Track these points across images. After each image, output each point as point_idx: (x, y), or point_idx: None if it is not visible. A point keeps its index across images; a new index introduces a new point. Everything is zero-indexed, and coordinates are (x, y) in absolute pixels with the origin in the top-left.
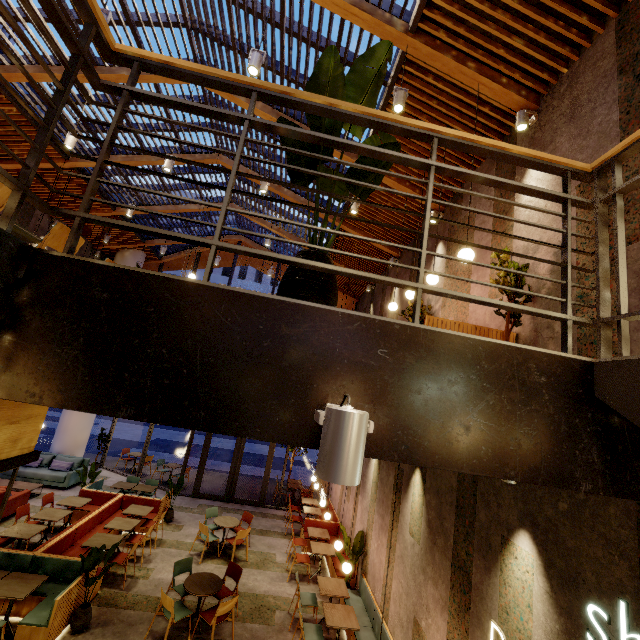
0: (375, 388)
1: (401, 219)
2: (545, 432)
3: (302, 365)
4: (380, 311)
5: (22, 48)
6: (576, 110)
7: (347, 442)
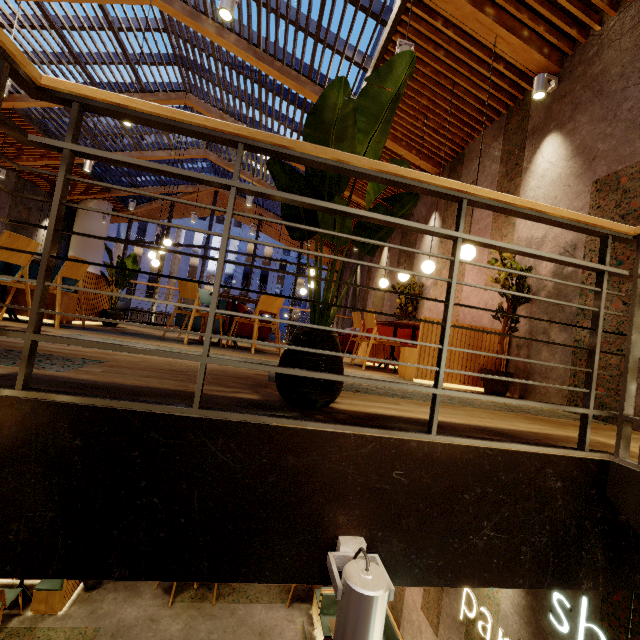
0: (389, 514)
1: None
2: (555, 537)
3: (312, 498)
4: (368, 274)
5: None
6: (604, 85)
7: (369, 628)
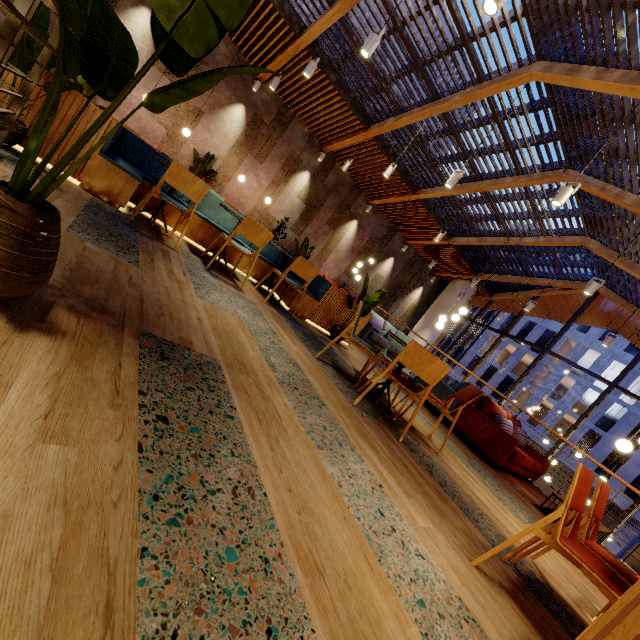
0: None
1: None
2: None
3: None
4: None
5: (389, 105)
6: None
7: None
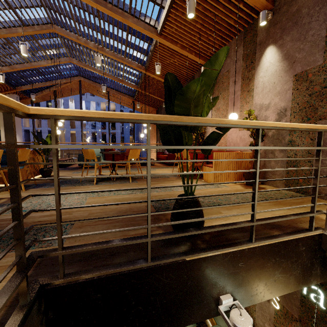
0: (239, 281)
1: (183, 69)
2: (302, 269)
3: (207, 285)
4: None
5: None
6: (299, 19)
7: None
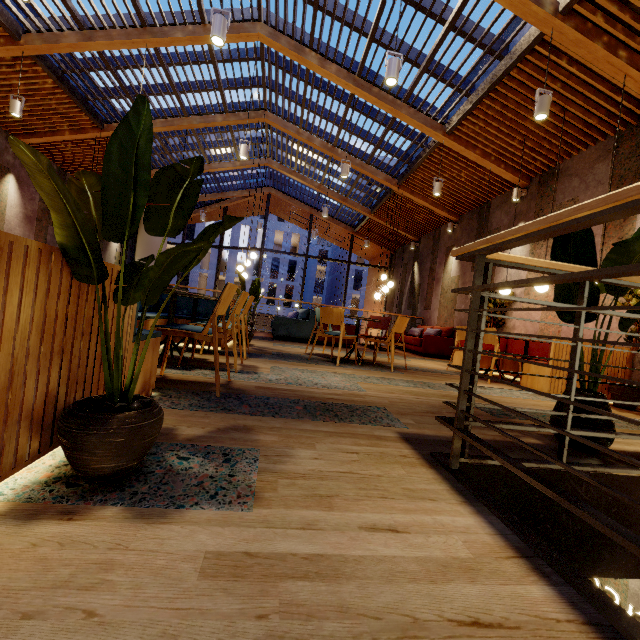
0: None
1: (471, 188)
2: None
3: (637, 522)
4: (430, 274)
5: (63, 12)
6: None
7: None
